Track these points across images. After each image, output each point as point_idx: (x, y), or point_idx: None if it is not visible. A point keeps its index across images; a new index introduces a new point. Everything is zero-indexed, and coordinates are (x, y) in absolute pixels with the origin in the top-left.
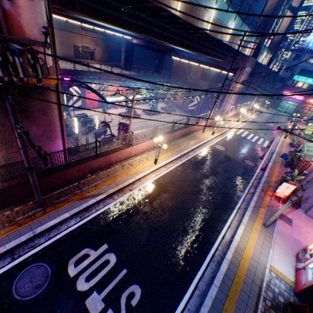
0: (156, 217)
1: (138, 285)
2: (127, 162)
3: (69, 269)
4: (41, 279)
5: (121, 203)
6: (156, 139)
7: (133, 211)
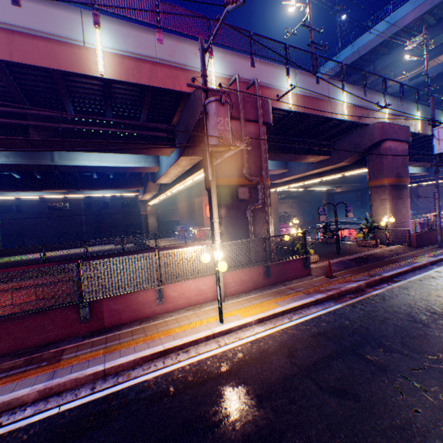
0: None
1: None
2: None
3: None
4: None
5: None
6: None
7: None
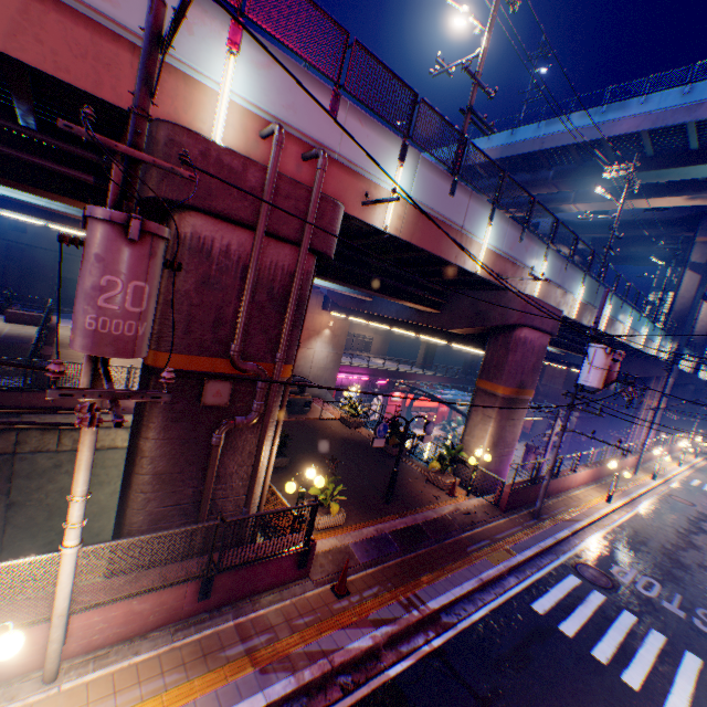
0: (665, 559)
1: (705, 609)
2: (569, 493)
3: (617, 576)
4: (599, 576)
5: (606, 535)
6: (611, 463)
7: (630, 546)
